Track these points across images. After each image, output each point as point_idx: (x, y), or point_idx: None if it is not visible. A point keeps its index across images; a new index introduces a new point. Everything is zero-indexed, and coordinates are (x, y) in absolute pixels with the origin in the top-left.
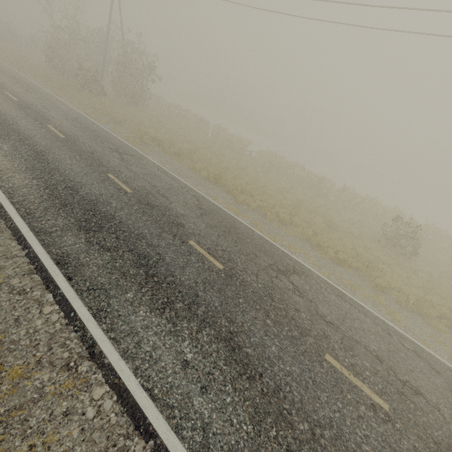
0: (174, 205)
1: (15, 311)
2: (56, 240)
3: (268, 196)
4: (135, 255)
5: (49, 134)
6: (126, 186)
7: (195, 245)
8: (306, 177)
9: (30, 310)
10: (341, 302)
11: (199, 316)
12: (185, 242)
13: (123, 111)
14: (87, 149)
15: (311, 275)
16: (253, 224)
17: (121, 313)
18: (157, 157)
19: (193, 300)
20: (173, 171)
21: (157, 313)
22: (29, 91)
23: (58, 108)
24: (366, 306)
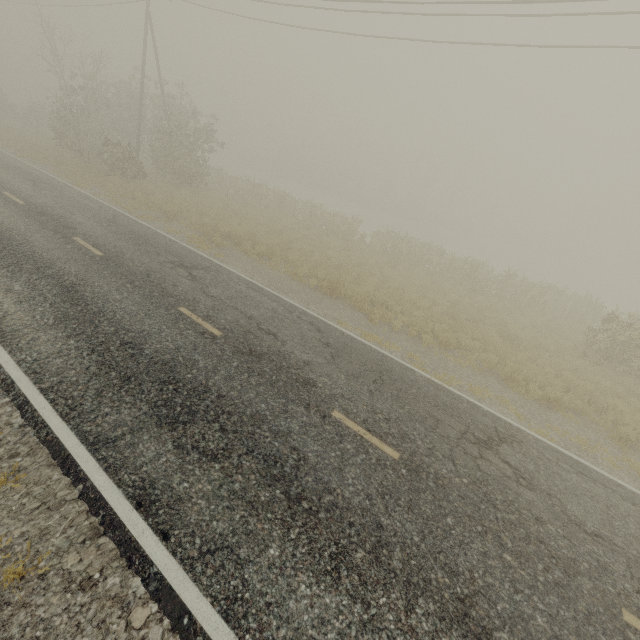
0: (289, 348)
1: (80, 634)
2: (126, 454)
3: (410, 305)
4: (259, 459)
5: (79, 253)
6: (211, 326)
7: (344, 418)
8: (450, 265)
9: (107, 626)
10: (590, 485)
11: (398, 572)
12: (327, 416)
13: (174, 199)
14: (140, 269)
15: (525, 438)
16: (407, 358)
17: (269, 599)
18: (239, 264)
19: (378, 538)
20: (267, 284)
21: (329, 582)
22: (38, 186)
23: (84, 207)
24: (625, 485)
